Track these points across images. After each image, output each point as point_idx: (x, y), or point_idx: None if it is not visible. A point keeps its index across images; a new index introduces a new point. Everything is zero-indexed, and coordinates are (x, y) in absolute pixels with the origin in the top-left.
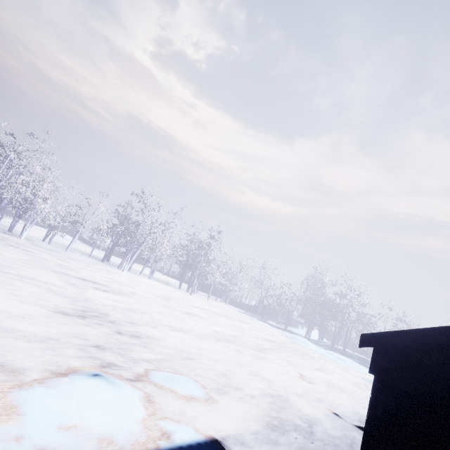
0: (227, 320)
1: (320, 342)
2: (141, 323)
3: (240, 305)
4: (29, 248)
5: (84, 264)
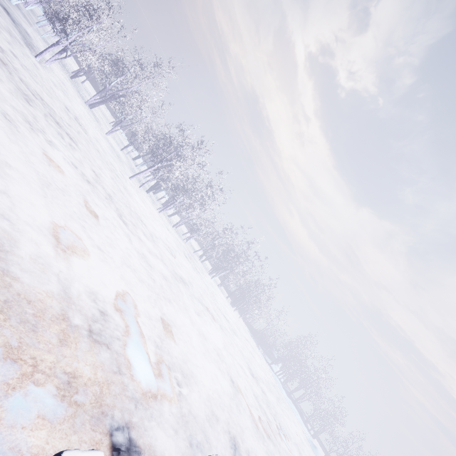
0: (257, 357)
1: (283, 384)
2: (257, 376)
3: (244, 318)
4: (195, 265)
5: (206, 277)
